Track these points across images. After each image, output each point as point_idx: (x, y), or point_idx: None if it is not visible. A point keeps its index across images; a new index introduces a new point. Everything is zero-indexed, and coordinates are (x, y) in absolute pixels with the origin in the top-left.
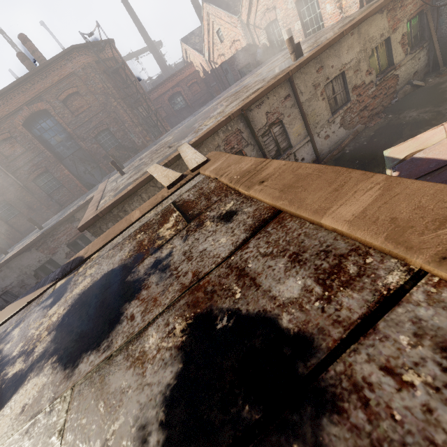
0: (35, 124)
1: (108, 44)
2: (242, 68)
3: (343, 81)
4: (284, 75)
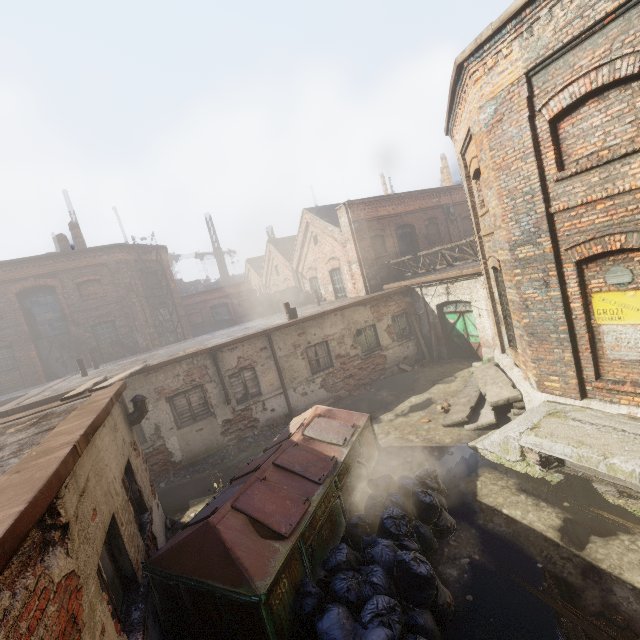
0: (32, 296)
1: (159, 249)
2: (291, 302)
3: (327, 348)
4: (262, 331)
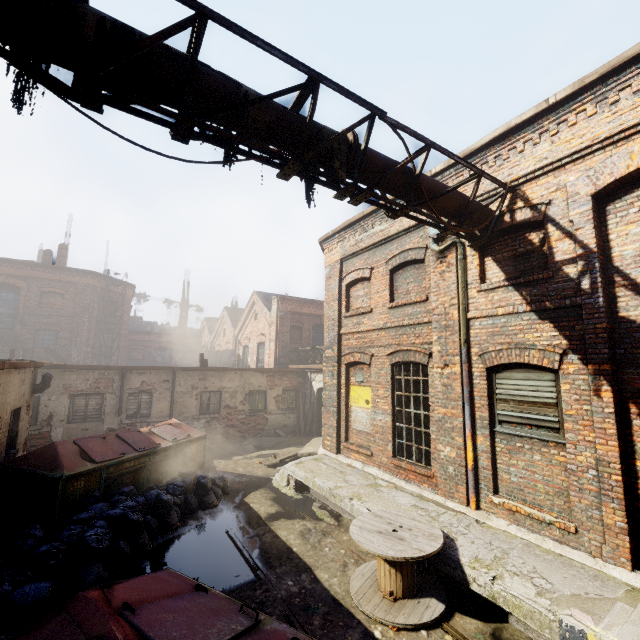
0: None
1: (128, 285)
2: (226, 363)
3: (220, 397)
4: (170, 367)
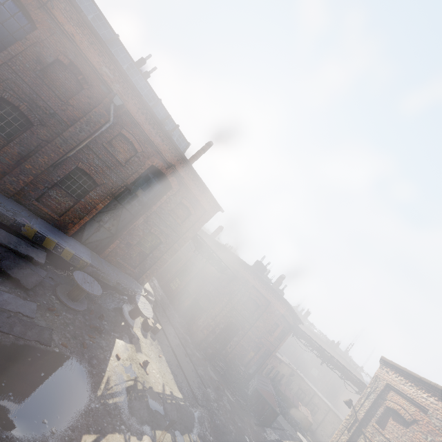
0: None
1: (357, 372)
2: None
3: None
4: (329, 406)
